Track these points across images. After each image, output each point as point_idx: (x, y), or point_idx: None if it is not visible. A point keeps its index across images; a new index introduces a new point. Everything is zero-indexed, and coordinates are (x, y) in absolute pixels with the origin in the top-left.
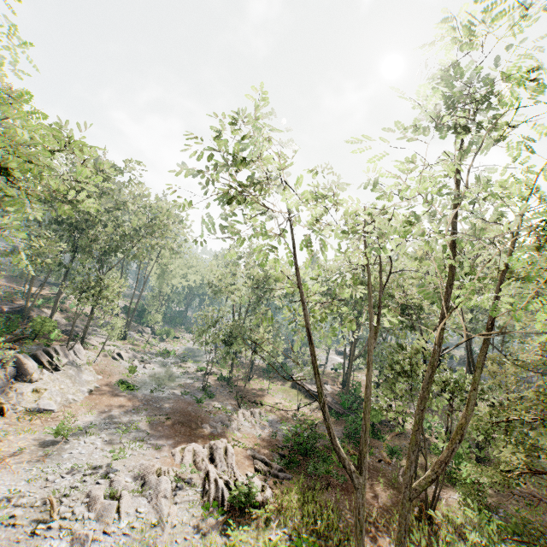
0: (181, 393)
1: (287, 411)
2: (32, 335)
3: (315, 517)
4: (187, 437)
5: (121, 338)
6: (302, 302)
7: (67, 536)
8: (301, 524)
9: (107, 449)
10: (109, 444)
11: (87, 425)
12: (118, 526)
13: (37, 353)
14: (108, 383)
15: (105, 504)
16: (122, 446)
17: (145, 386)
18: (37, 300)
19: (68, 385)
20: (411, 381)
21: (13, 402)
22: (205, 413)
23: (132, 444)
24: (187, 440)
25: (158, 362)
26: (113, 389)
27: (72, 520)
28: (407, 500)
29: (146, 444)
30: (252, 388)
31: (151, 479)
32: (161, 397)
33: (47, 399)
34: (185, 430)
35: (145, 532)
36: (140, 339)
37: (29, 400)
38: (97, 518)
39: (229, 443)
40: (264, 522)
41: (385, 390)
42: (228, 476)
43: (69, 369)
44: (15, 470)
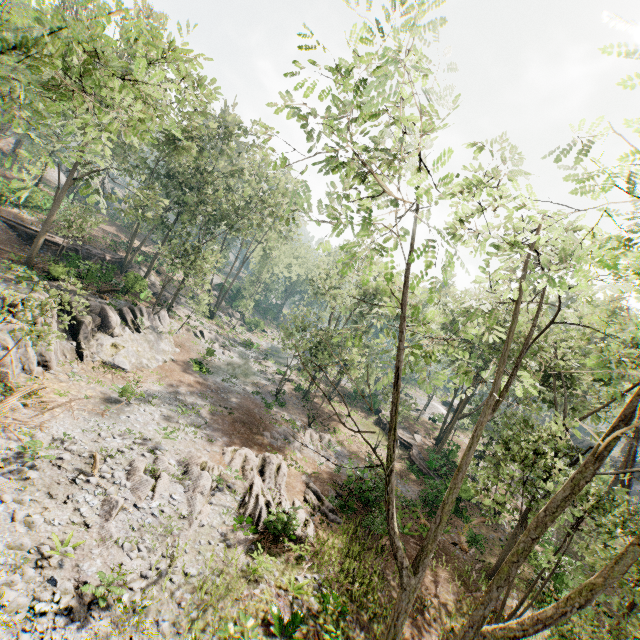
0: (252, 392)
1: (361, 448)
2: (125, 290)
3: (354, 578)
4: (244, 439)
5: (208, 317)
6: (401, 330)
7: (100, 495)
8: (335, 579)
9: (162, 425)
10: (166, 420)
11: (152, 394)
12: (149, 505)
13: (123, 309)
14: (184, 358)
15: (143, 479)
16: (177, 426)
17: (218, 373)
18: (137, 256)
19: (145, 349)
20: (528, 472)
21: (92, 350)
22: (271, 420)
23: (187, 427)
24: (243, 443)
25: (238, 352)
26: (186, 366)
27: (110, 482)
28: (466, 639)
29: (201, 432)
30: (329, 410)
31: (194, 470)
32: (231, 388)
33: (122, 357)
34: (245, 431)
35: (172, 521)
36: (227, 323)
37: (106, 353)
38: (132, 489)
39: (286, 460)
40: (296, 559)
41: (488, 469)
42: (272, 496)
43: (150, 334)
44: (76, 416)
